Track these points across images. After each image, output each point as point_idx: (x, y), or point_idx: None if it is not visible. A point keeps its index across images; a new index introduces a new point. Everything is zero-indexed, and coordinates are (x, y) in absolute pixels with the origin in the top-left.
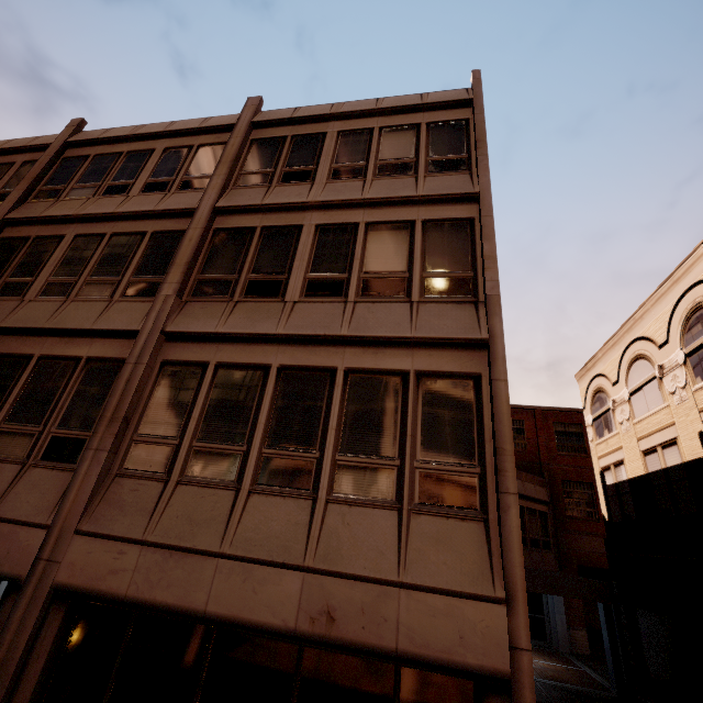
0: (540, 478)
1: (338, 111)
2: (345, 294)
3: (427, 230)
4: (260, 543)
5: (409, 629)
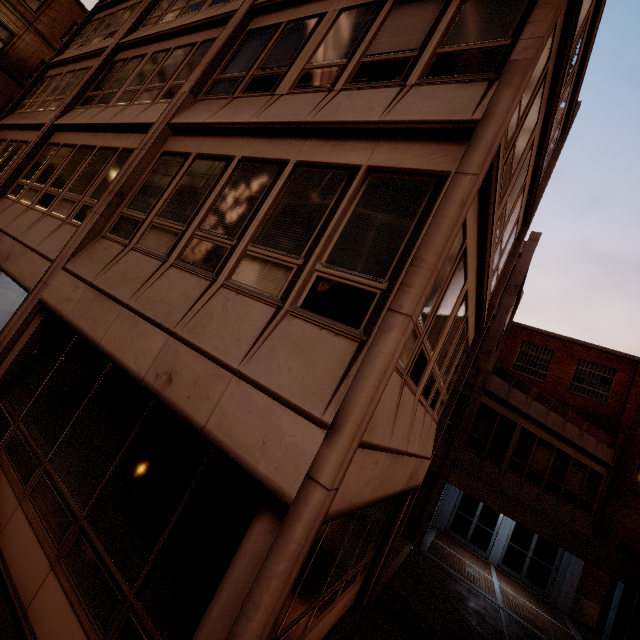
0: (610, 437)
1: None
2: (334, 83)
3: None
4: (155, 304)
5: (222, 414)
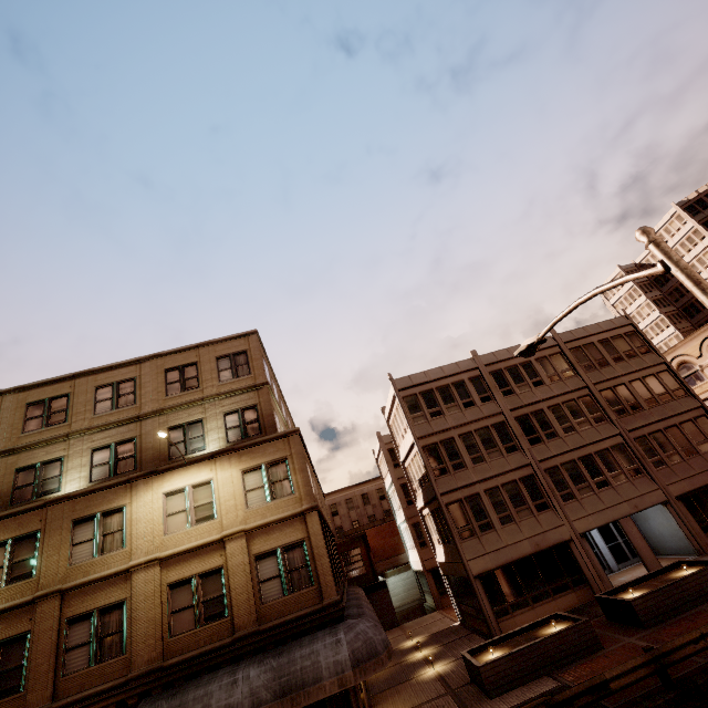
0: None
1: (592, 333)
2: (658, 403)
3: (659, 376)
4: (702, 467)
5: None
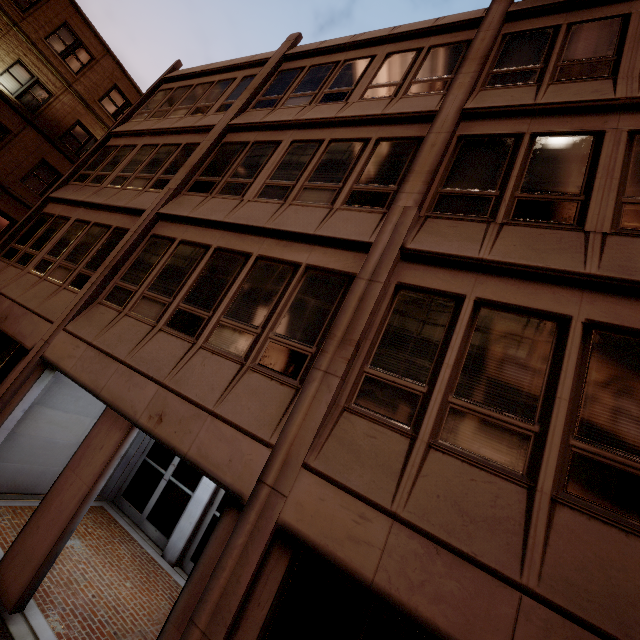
0: None
1: None
2: None
3: None
4: (598, 600)
5: None
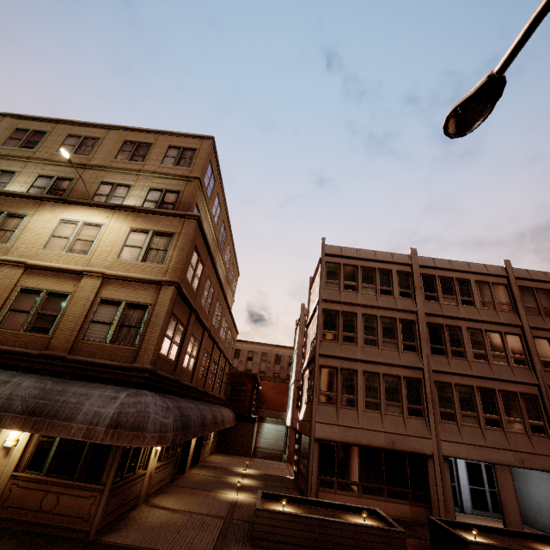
0: None
1: None
2: None
3: None
4: None
5: None
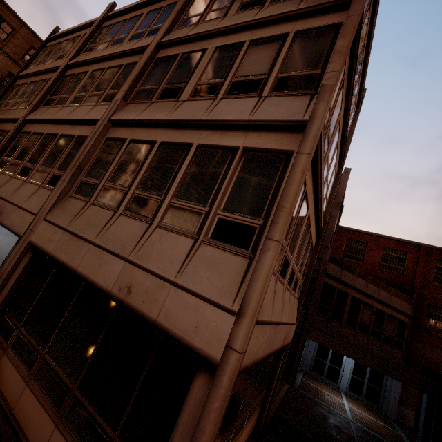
0: (408, 297)
1: None
2: (216, 94)
3: (296, 39)
4: (113, 241)
5: (167, 311)
